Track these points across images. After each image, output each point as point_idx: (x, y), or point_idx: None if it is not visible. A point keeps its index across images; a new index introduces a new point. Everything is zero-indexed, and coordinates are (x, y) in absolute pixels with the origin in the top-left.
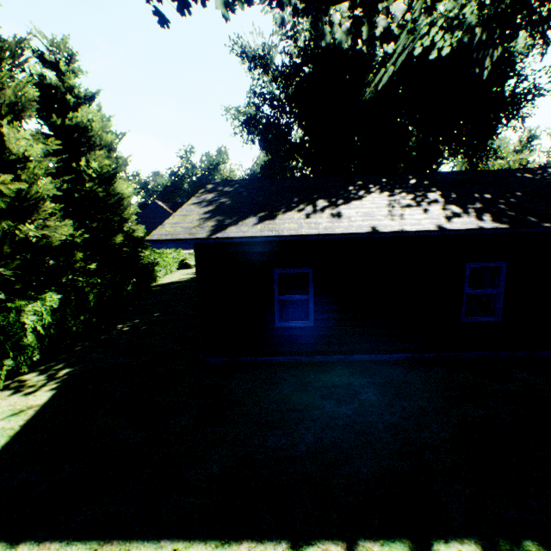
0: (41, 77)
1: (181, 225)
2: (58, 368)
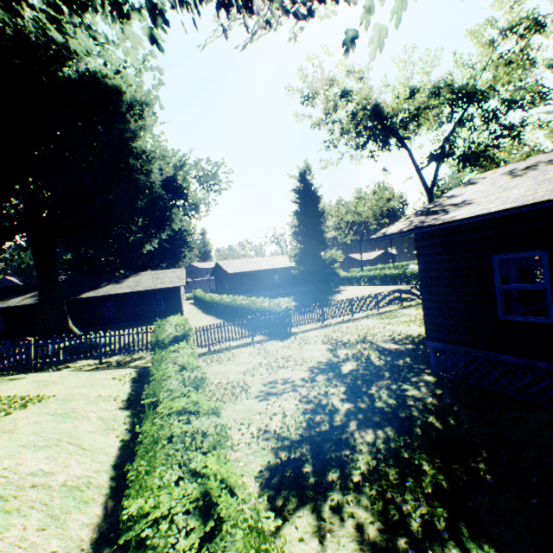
0: None
1: None
2: None
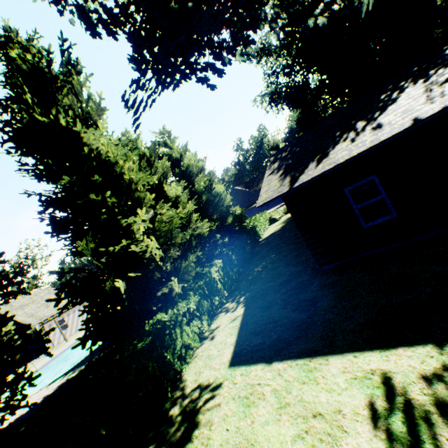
0: (163, 154)
1: (270, 191)
2: (238, 298)
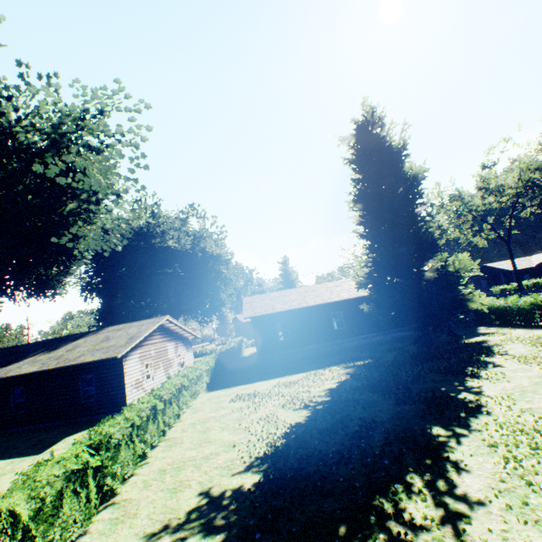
0: None
1: None
2: None
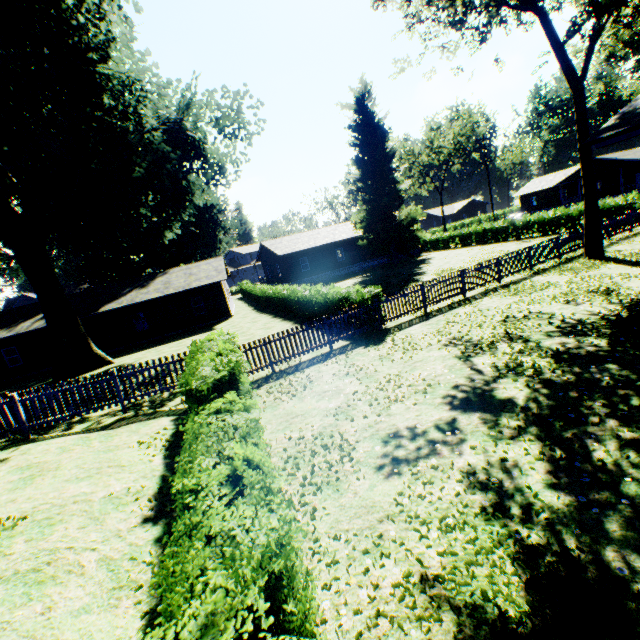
0: None
1: None
2: None
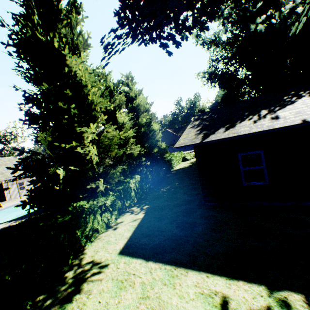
0: (124, 91)
1: (187, 139)
2: (143, 205)
